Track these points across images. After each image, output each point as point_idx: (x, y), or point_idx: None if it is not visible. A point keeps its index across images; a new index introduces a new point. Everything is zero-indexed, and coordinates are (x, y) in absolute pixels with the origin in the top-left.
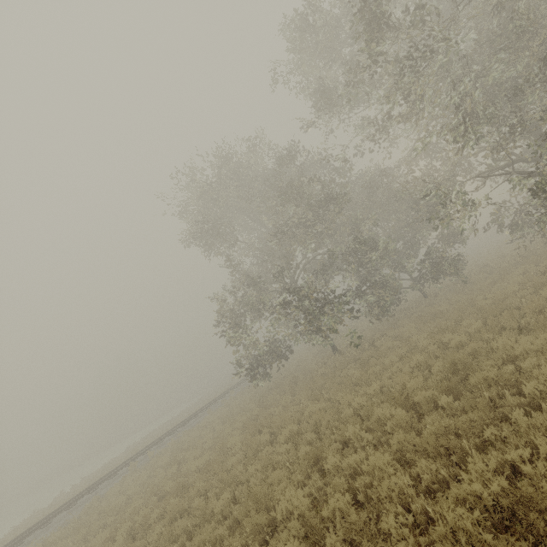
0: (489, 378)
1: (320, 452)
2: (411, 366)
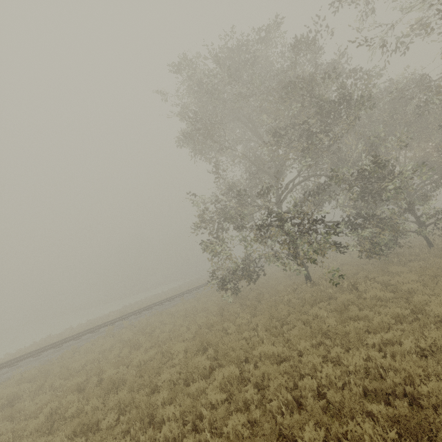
0: None
1: None
2: (421, 345)
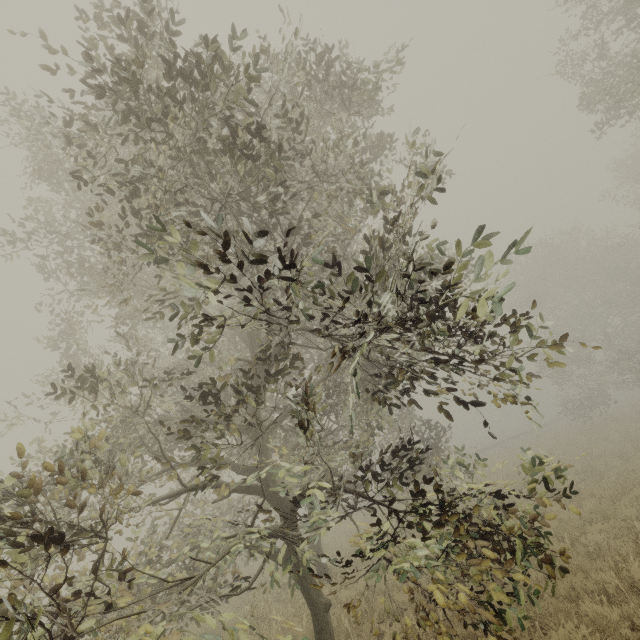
0: None
1: None
2: None
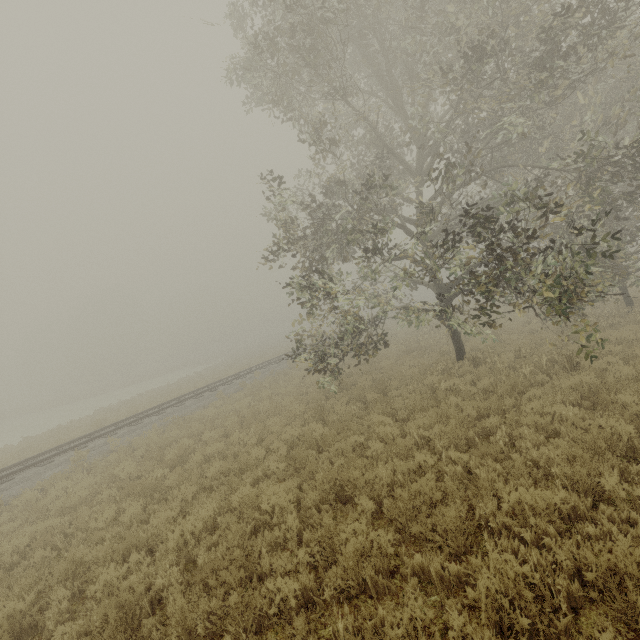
0: None
1: None
2: None
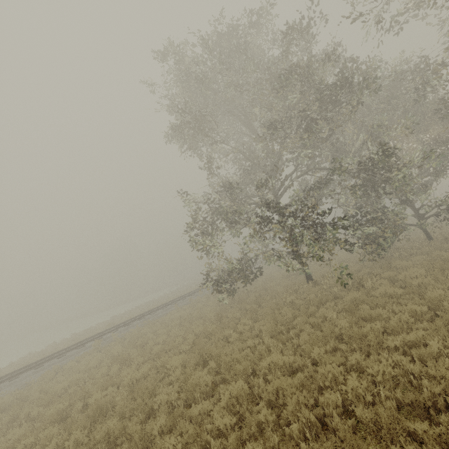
0: None
1: None
2: None
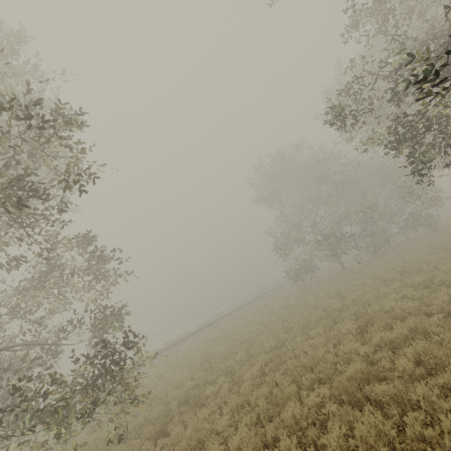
0: (414, 268)
1: (341, 294)
2: (386, 269)
